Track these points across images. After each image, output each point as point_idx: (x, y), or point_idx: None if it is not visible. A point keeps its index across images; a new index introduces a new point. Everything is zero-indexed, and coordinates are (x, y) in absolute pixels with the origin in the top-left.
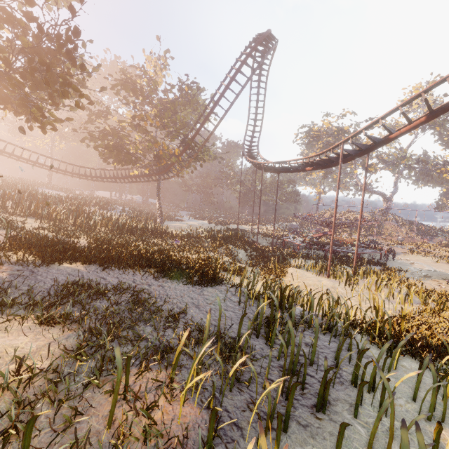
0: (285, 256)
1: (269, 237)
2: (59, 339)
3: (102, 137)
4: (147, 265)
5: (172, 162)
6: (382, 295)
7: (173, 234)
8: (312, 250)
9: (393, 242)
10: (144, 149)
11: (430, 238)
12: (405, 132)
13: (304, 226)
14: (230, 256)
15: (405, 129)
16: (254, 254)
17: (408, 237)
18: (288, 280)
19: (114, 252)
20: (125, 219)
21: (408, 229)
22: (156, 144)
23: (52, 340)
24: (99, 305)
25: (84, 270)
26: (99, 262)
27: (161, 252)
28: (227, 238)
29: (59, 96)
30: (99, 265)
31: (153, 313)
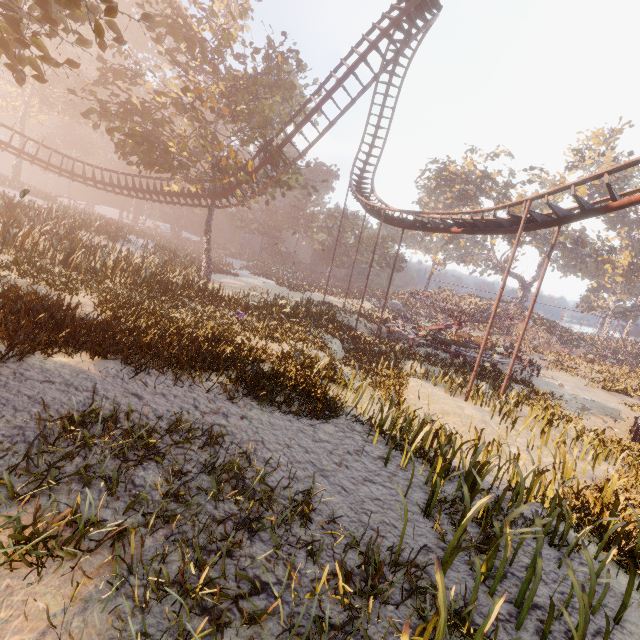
0: (399, 357)
1: (368, 320)
2: (63, 615)
3: (124, 115)
4: (210, 366)
5: (239, 181)
6: (574, 451)
7: (230, 299)
8: (430, 349)
9: (526, 347)
10: (192, 150)
11: (569, 348)
12: (637, 202)
13: (409, 307)
14: (326, 351)
15: (638, 197)
16: (352, 346)
17: (545, 343)
18: (411, 398)
19: (150, 336)
20: (153, 264)
21: (546, 332)
22: (218, 146)
23: (46, 624)
24: (142, 477)
25: (97, 373)
26: (125, 355)
27: (221, 335)
28: (314, 316)
29: (61, 2)
30: (124, 362)
31: (258, 503)
